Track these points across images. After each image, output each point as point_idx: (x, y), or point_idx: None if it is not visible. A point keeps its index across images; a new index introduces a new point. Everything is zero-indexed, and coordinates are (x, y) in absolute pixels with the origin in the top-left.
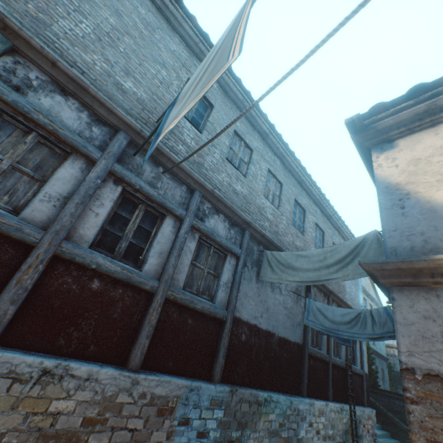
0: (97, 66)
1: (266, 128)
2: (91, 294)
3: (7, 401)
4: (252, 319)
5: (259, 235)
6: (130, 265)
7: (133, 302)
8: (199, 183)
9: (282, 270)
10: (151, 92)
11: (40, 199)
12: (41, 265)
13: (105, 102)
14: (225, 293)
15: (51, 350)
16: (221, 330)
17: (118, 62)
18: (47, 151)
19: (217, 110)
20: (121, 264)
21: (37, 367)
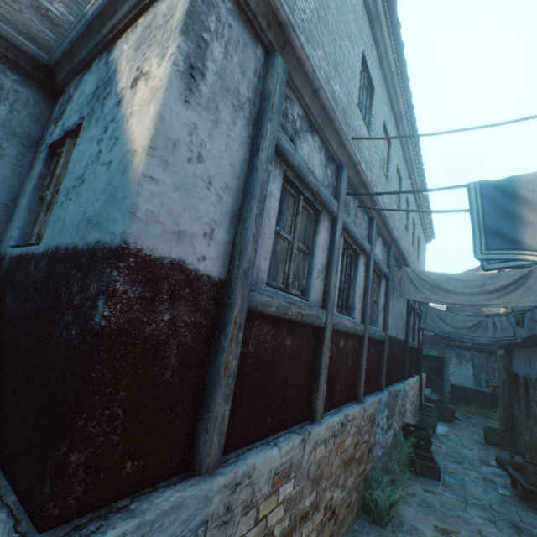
0: (321, 70)
1: (404, 109)
2: (340, 353)
3: (334, 451)
4: (390, 331)
5: (395, 250)
6: (351, 317)
7: (353, 349)
8: (378, 210)
9: (430, 291)
10: (347, 92)
11: (315, 276)
12: (329, 343)
13: (343, 134)
14: (381, 316)
15: (333, 406)
16: (382, 349)
17: (330, 53)
18: (305, 214)
19: (376, 95)
20: (347, 317)
21: (339, 423)
